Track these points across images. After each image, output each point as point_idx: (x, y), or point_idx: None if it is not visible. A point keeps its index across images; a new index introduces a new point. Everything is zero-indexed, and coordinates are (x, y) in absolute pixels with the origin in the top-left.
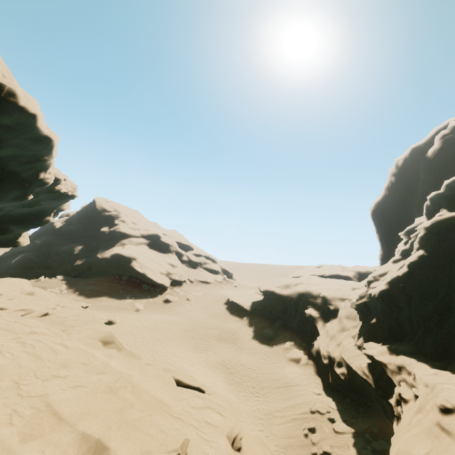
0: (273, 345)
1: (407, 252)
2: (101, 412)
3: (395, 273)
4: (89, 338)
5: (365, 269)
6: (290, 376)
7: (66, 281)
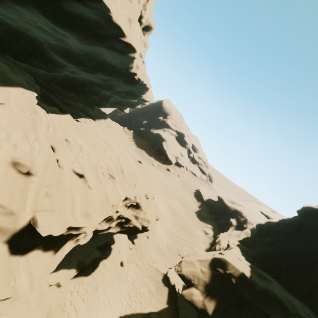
0: (201, 221)
1: None
2: (125, 166)
3: (273, 220)
4: None
5: None
6: (196, 234)
7: (133, 134)
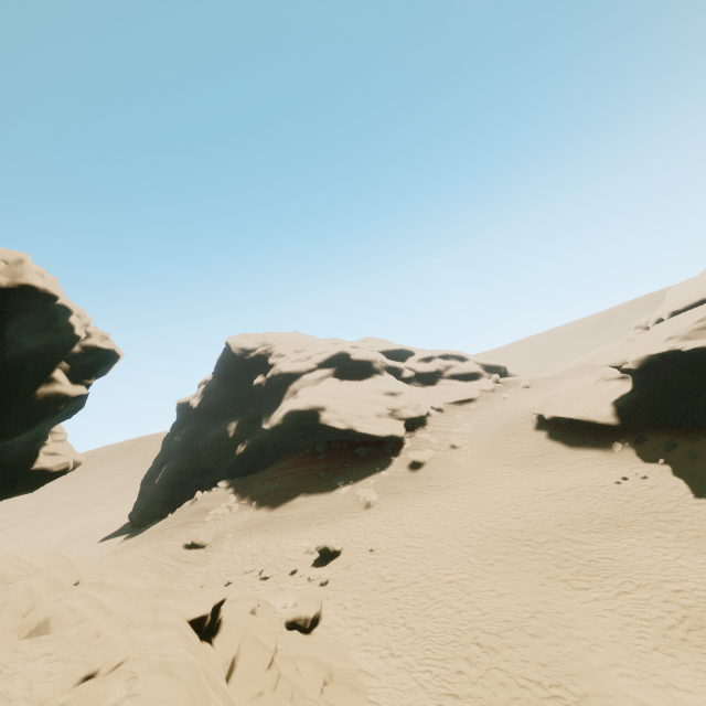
0: None
1: None
2: None
3: None
4: None
5: None
6: None
7: (233, 487)
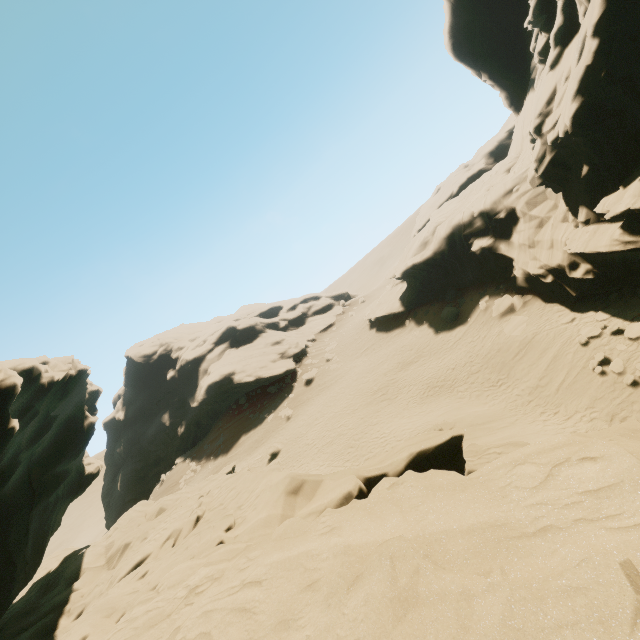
0: (466, 320)
1: (564, 30)
2: None
3: (579, 68)
4: (271, 504)
5: (494, 143)
6: (519, 332)
7: (189, 458)
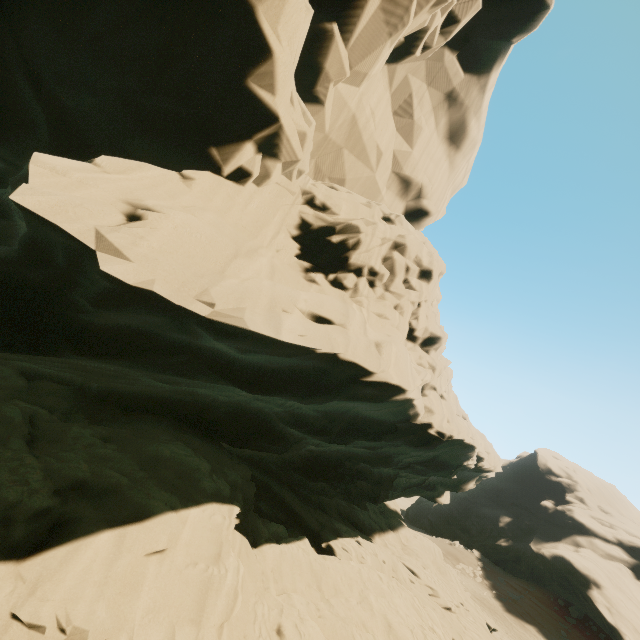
0: None
1: None
2: None
3: None
4: None
5: None
6: None
7: (482, 563)
